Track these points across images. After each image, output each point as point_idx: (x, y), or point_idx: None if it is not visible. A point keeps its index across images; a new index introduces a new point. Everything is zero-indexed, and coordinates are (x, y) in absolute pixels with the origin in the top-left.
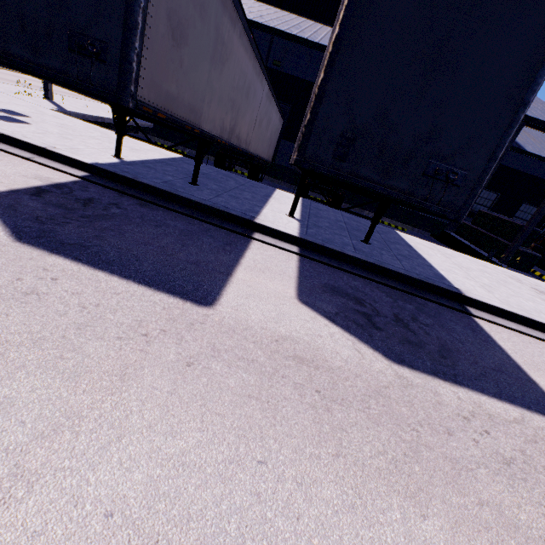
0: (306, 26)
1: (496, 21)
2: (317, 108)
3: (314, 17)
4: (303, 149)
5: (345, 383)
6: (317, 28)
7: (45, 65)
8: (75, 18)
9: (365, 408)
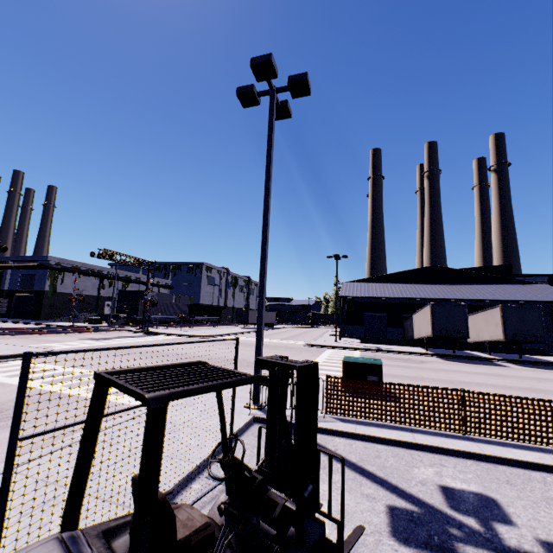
0: (432, 290)
1: (529, 313)
2: (505, 331)
3: (424, 282)
4: (506, 338)
5: (545, 371)
6: (435, 289)
7: (452, 335)
8: (457, 328)
9: (551, 372)
